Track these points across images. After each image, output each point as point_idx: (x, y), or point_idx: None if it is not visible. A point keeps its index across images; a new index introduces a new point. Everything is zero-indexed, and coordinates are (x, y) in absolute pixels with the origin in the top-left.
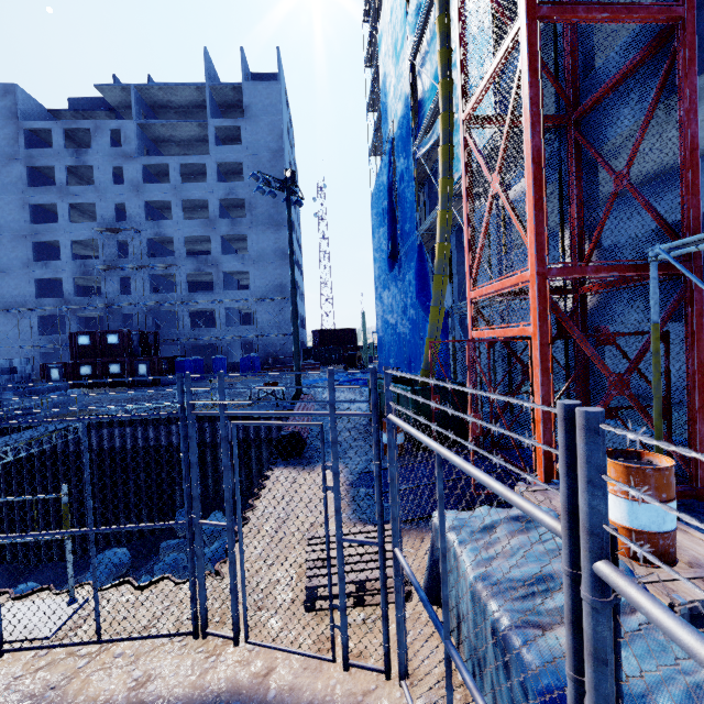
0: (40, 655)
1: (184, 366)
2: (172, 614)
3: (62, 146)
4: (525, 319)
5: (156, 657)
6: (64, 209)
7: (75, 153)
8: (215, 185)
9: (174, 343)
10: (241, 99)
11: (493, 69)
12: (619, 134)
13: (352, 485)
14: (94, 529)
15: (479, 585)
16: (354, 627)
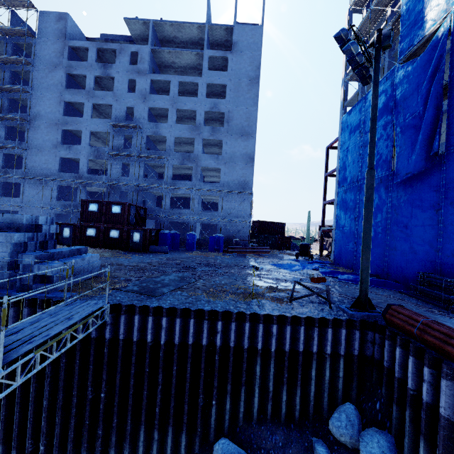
0: None
1: (166, 238)
2: None
3: (94, 61)
4: None
5: None
6: (88, 107)
7: (102, 66)
8: (203, 100)
9: (156, 218)
10: (228, 39)
11: None
12: None
13: None
14: None
15: None
16: None
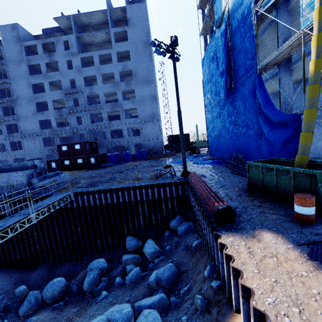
0: None
1: (111, 158)
2: None
3: (42, 53)
4: None
5: None
6: (47, 85)
7: (48, 55)
8: (116, 64)
9: (104, 147)
10: (125, 16)
11: None
12: None
13: None
14: None
15: None
16: None
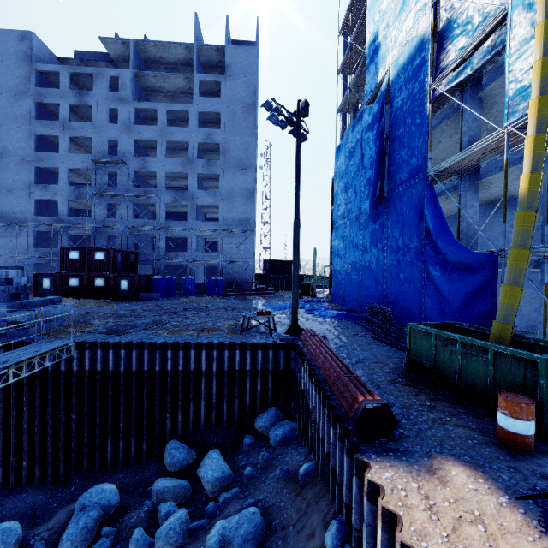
0: None
1: (159, 284)
2: None
3: (67, 87)
4: None
5: None
6: (64, 141)
7: (78, 94)
8: (195, 130)
9: (150, 263)
10: (222, 60)
11: None
12: None
13: None
14: None
15: None
16: None
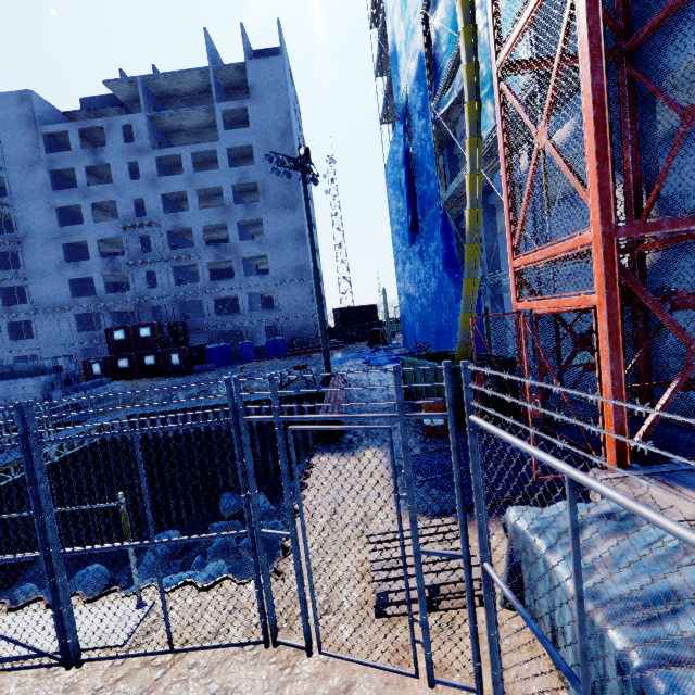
0: (116, 664)
1: (213, 354)
2: (241, 624)
3: (79, 148)
4: (567, 284)
5: (230, 668)
6: (87, 209)
7: (92, 153)
8: (227, 171)
9: (202, 332)
10: (245, 79)
11: (535, 1)
12: (687, 62)
13: (427, 493)
14: (156, 542)
15: (588, 606)
16: (431, 634)
